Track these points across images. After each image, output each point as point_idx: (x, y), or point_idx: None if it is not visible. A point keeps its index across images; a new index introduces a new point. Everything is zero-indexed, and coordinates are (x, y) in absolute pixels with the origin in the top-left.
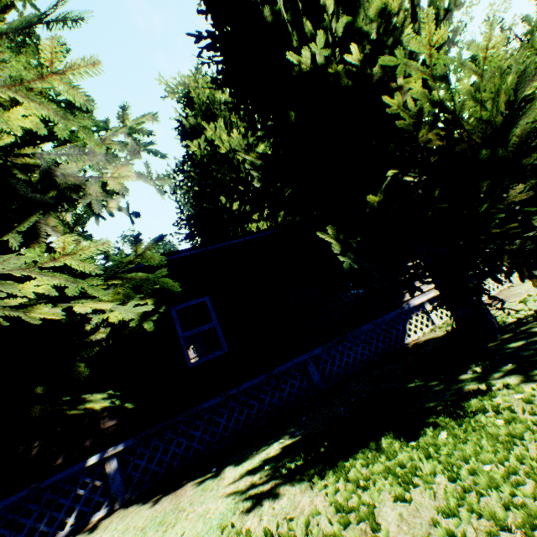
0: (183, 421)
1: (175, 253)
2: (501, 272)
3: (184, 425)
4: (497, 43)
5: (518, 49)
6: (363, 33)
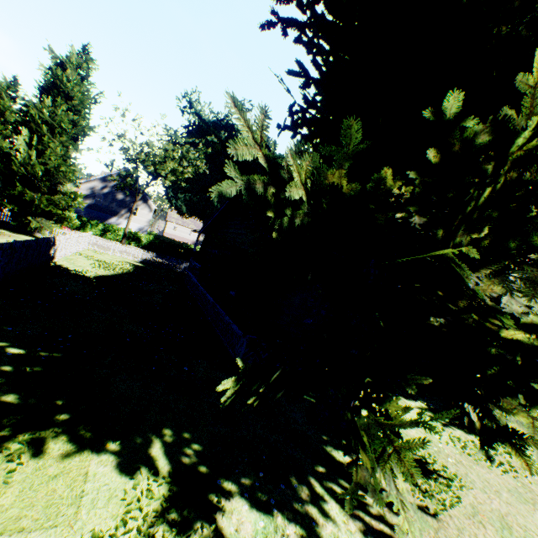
0: None
1: None
2: None
3: None
4: None
5: None
6: None
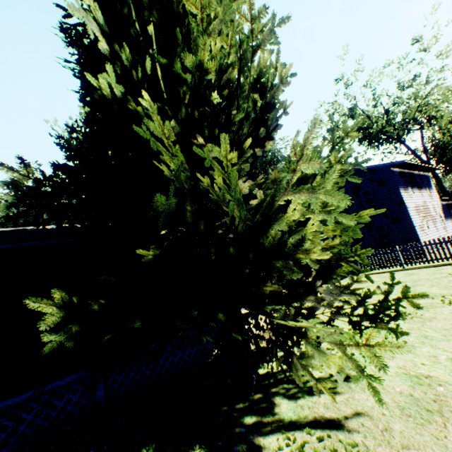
0: None
1: None
2: (263, 338)
3: None
4: (234, 157)
5: (381, 113)
6: (184, 79)
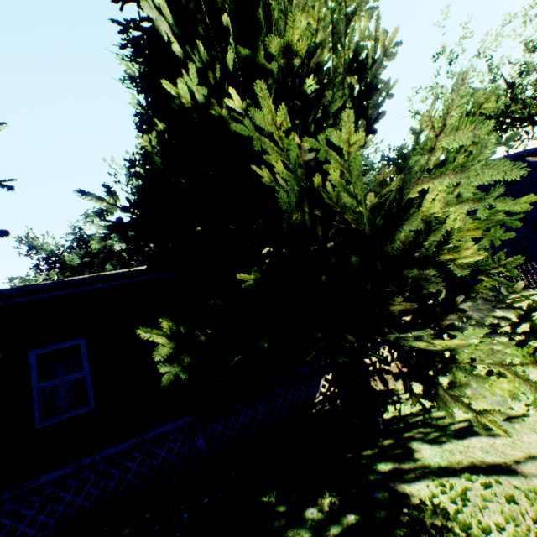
0: (13, 497)
1: (27, 295)
2: (389, 372)
3: (13, 502)
4: (358, 139)
5: (502, 89)
6: (268, 71)
